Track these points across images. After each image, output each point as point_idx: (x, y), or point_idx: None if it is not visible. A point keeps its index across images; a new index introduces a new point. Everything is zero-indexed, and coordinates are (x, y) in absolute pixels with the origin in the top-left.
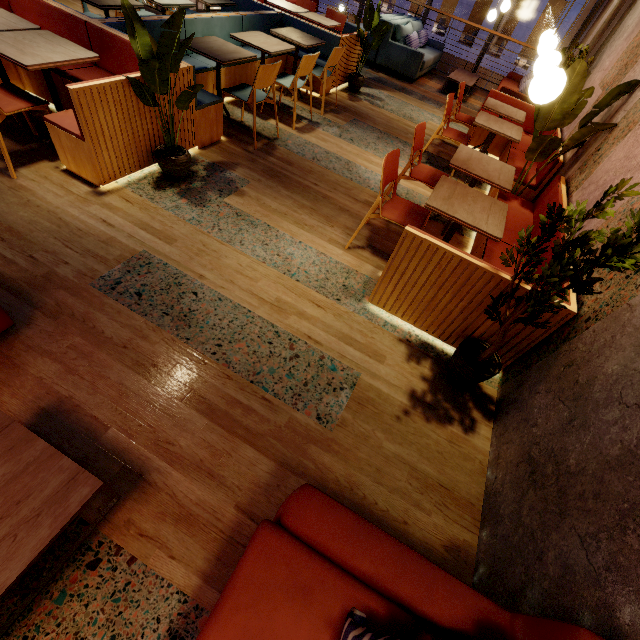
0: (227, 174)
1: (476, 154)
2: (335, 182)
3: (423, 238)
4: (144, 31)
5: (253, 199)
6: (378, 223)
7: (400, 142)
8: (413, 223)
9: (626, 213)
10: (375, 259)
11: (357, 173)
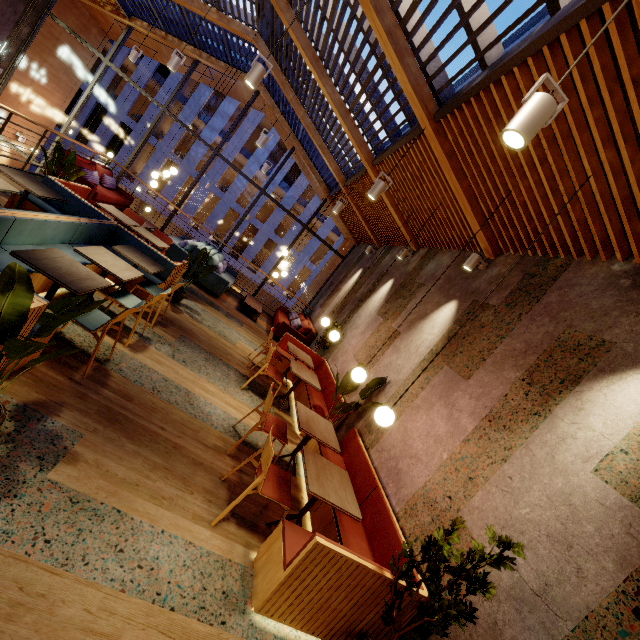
0: (49, 424)
1: (309, 412)
2: (182, 422)
3: (331, 548)
4: (28, 294)
5: (92, 465)
6: (232, 476)
7: (224, 364)
8: (286, 496)
9: (426, 498)
10: (242, 533)
11: (199, 407)
